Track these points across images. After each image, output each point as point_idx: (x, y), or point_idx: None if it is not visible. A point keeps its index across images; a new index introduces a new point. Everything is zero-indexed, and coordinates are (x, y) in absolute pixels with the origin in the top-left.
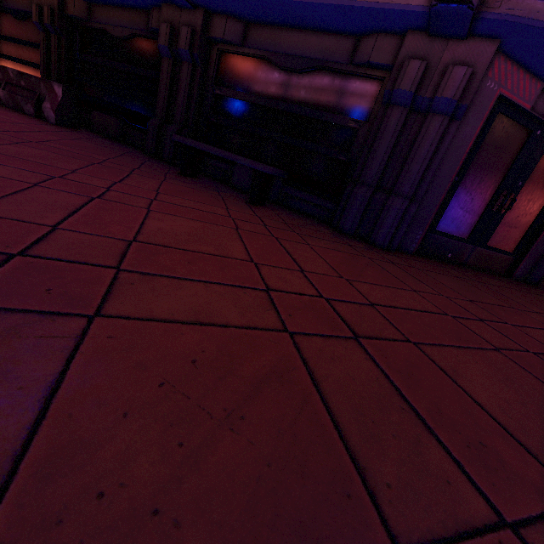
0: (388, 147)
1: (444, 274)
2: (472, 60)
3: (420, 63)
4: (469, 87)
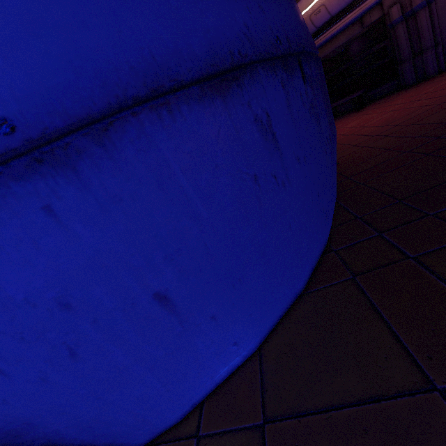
0: (406, 40)
1: None
2: None
3: (396, 6)
4: None
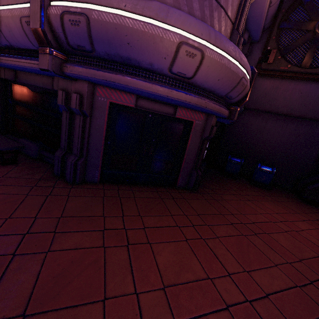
0: (66, 130)
1: (92, 196)
2: (81, 90)
3: (62, 92)
4: (83, 102)
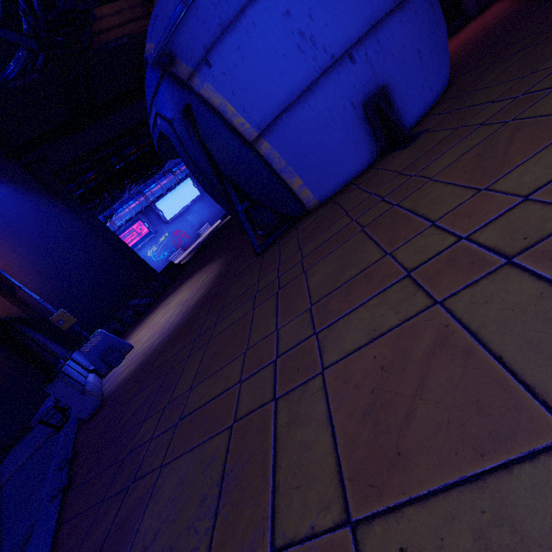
0: None
1: None
2: None
3: None
4: None
